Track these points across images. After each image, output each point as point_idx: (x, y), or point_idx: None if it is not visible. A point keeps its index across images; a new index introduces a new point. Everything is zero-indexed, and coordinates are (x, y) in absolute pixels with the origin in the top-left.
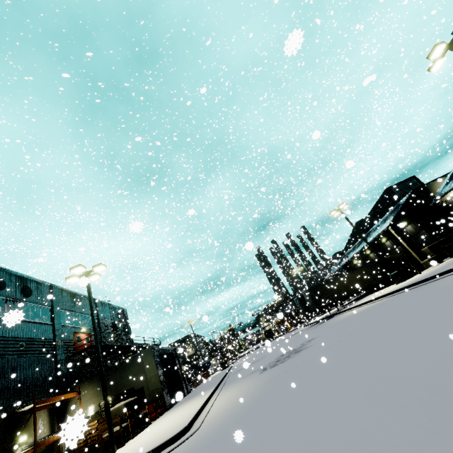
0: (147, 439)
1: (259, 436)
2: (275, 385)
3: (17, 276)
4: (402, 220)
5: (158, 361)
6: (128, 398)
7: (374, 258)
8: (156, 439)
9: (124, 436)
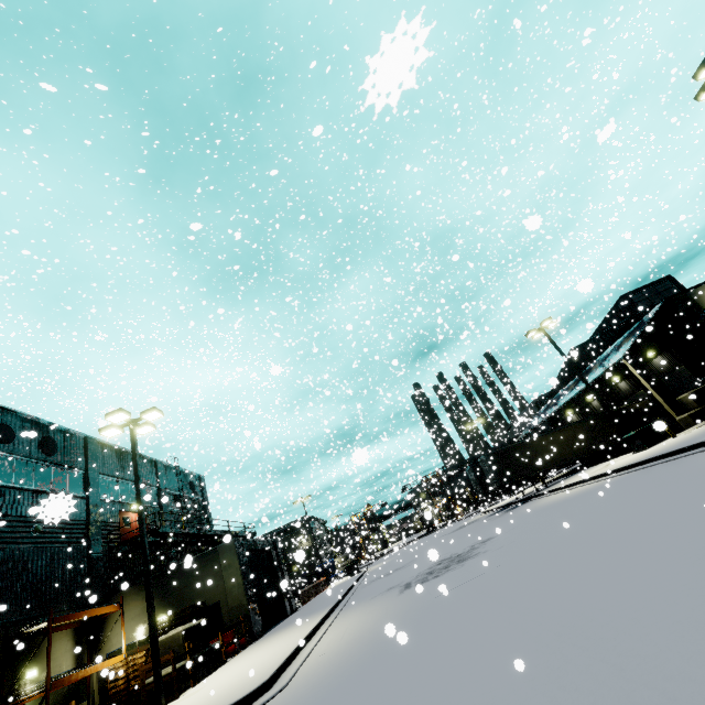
0: (209, 695)
1: None
2: (414, 621)
3: (33, 422)
4: (647, 348)
5: (244, 561)
6: (194, 618)
7: (599, 408)
8: (219, 697)
9: (178, 683)
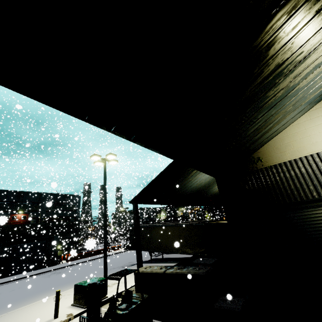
0: None
1: None
2: None
3: None
4: None
5: None
6: None
7: None
8: None
9: None
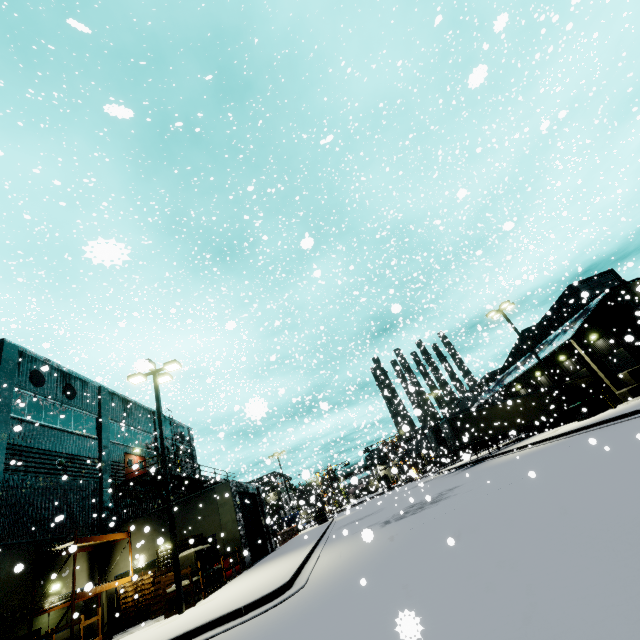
0: (230, 597)
1: (401, 587)
2: (410, 538)
3: (59, 370)
4: (590, 331)
5: (237, 501)
6: (195, 546)
7: (545, 383)
8: (244, 596)
9: (194, 593)
